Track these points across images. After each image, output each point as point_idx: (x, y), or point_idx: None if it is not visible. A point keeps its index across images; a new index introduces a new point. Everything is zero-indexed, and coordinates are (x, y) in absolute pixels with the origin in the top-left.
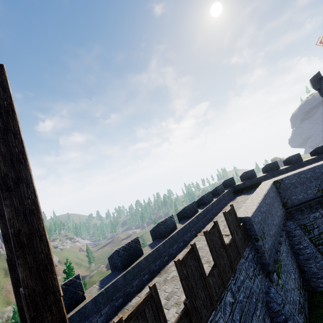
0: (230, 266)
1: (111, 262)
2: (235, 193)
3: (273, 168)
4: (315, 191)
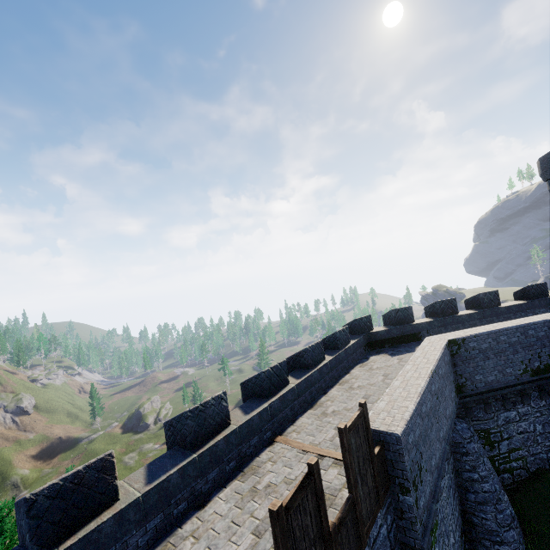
0: None
1: (18, 519)
2: (369, 347)
3: (446, 311)
4: (520, 370)
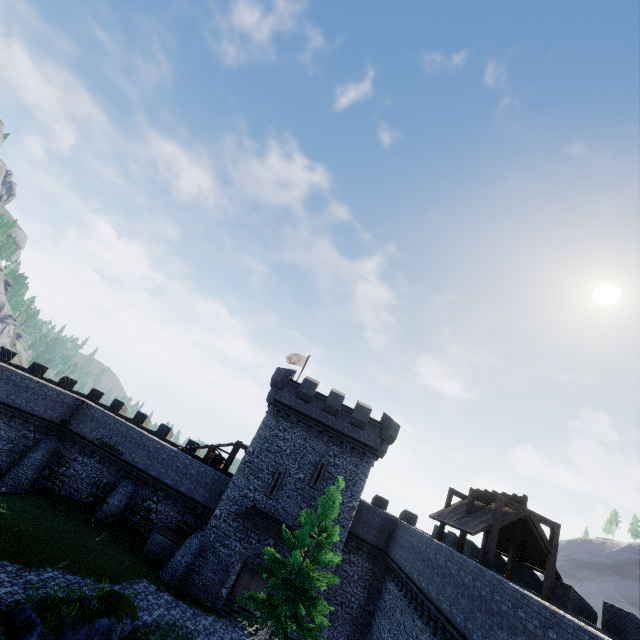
0: None
1: None
2: None
3: (138, 418)
4: (97, 436)
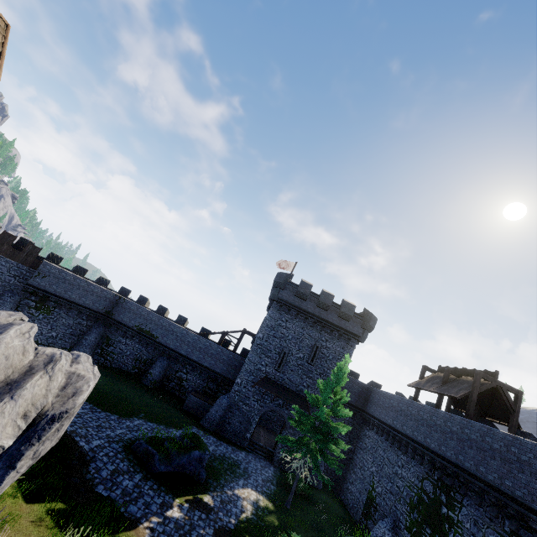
0: (3, 252)
1: None
2: None
3: (160, 311)
4: (135, 324)
